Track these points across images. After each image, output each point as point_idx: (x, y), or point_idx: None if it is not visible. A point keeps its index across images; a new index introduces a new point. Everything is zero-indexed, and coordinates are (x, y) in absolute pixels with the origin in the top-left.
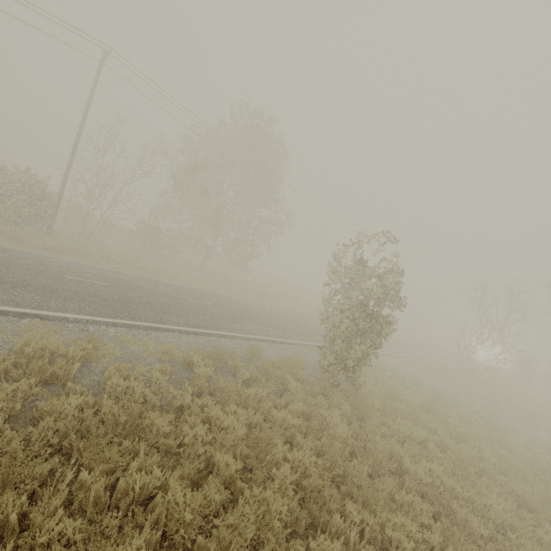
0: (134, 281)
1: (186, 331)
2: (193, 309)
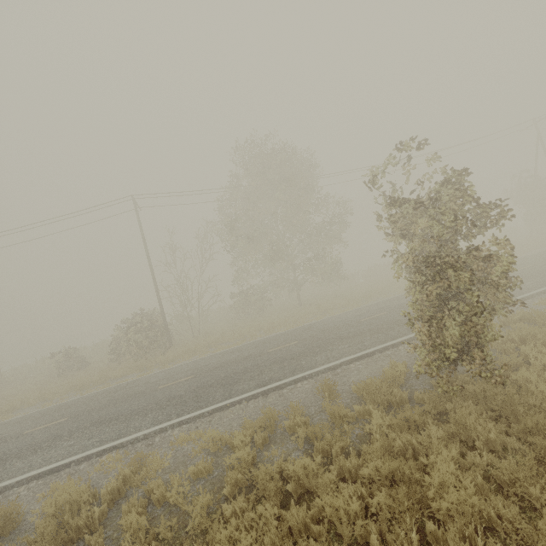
0: (222, 358)
1: (254, 396)
2: (270, 361)
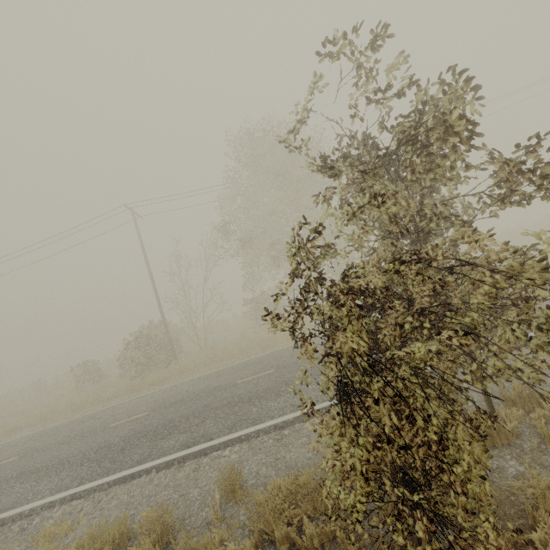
0: (195, 385)
1: (169, 463)
2: (226, 401)
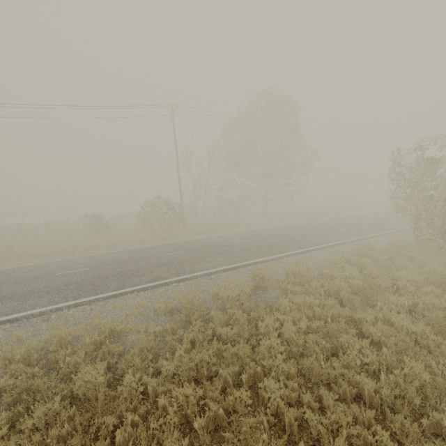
0: (256, 233)
1: (318, 248)
2: (303, 236)
